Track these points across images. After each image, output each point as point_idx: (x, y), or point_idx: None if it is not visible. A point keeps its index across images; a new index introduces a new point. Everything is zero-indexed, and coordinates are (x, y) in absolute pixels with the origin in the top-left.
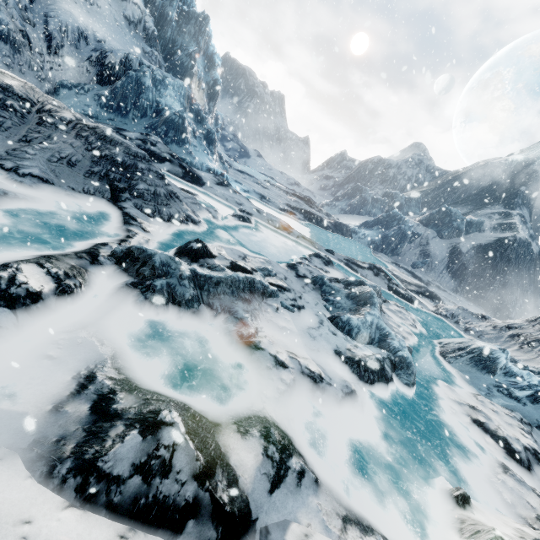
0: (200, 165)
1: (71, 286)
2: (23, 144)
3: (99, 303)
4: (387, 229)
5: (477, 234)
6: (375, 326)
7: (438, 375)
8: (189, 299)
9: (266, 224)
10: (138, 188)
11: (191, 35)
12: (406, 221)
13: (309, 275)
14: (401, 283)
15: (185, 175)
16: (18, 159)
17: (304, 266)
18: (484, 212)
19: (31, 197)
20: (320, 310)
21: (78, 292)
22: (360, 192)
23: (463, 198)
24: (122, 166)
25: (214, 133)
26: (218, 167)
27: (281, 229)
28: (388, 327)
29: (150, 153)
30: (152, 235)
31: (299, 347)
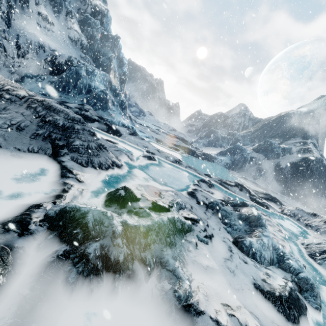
0: (117, 122)
1: None
2: None
3: (21, 294)
4: (234, 155)
5: (289, 155)
6: (271, 246)
7: (316, 277)
8: (123, 261)
9: (164, 159)
10: (75, 144)
11: (109, 47)
12: (245, 150)
13: (206, 201)
14: (253, 193)
15: (108, 129)
16: None
17: (198, 192)
18: (290, 142)
19: None
20: (224, 235)
21: None
22: (214, 133)
23: (275, 134)
24: (62, 128)
25: (126, 102)
26: (129, 123)
27: (174, 162)
28: (280, 246)
29: (84, 116)
30: (85, 184)
31: (227, 289)
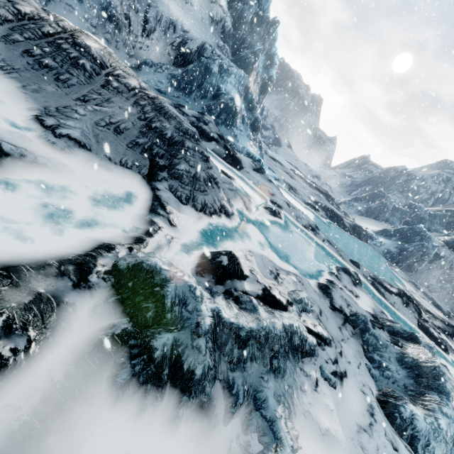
0: (241, 149)
1: (2, 355)
2: (78, 103)
3: (51, 378)
4: (407, 242)
5: None
6: (452, 439)
7: None
8: (200, 378)
9: (294, 220)
10: (179, 168)
11: (260, 36)
12: (430, 239)
13: (346, 309)
14: (424, 314)
15: (227, 156)
16: (64, 118)
17: (336, 288)
18: None
19: (54, 163)
20: (364, 380)
21: (19, 359)
22: (382, 198)
23: None
24: (169, 141)
25: (260, 122)
26: (256, 152)
27: (308, 228)
28: None
29: (201, 130)
30: (177, 231)
31: None
